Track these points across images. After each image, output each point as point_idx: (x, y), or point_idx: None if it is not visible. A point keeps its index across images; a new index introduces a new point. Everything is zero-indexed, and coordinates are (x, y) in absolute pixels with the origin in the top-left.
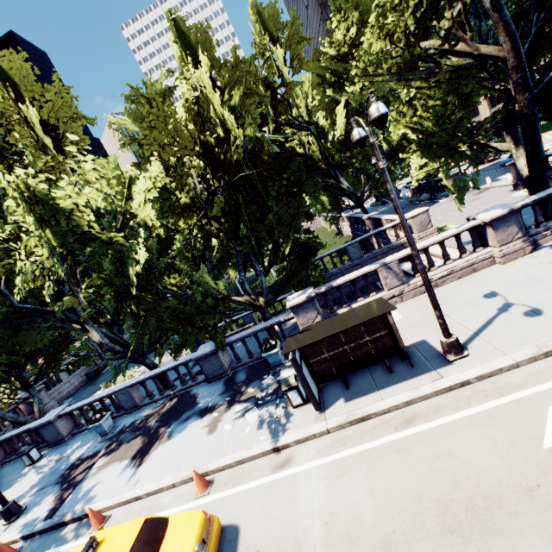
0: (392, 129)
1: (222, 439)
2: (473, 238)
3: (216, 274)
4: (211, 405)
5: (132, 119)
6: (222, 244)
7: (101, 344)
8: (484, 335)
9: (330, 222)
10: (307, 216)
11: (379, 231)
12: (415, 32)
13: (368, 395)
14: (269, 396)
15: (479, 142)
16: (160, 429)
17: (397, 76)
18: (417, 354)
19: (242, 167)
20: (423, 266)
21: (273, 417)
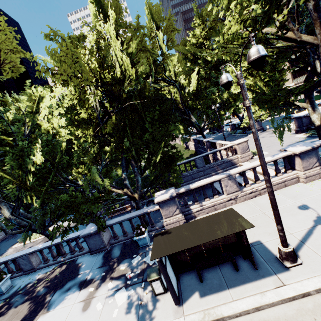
0: (235, 85)
1: (93, 320)
2: (286, 163)
3: (107, 169)
4: (90, 278)
5: (52, 54)
6: (111, 152)
7: (10, 219)
8: (310, 245)
9: (183, 141)
10: (173, 137)
11: (216, 151)
12: (261, 18)
13: (220, 293)
14: (136, 277)
15: (290, 100)
16: (45, 296)
17: (245, 48)
18: (256, 254)
19: (131, 98)
20: (272, 188)
21: (138, 302)
